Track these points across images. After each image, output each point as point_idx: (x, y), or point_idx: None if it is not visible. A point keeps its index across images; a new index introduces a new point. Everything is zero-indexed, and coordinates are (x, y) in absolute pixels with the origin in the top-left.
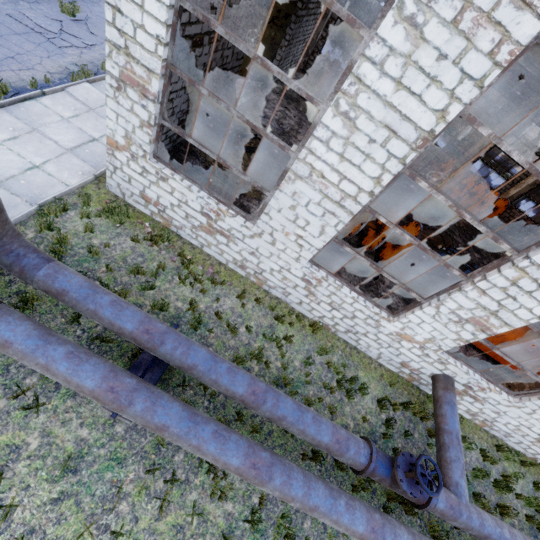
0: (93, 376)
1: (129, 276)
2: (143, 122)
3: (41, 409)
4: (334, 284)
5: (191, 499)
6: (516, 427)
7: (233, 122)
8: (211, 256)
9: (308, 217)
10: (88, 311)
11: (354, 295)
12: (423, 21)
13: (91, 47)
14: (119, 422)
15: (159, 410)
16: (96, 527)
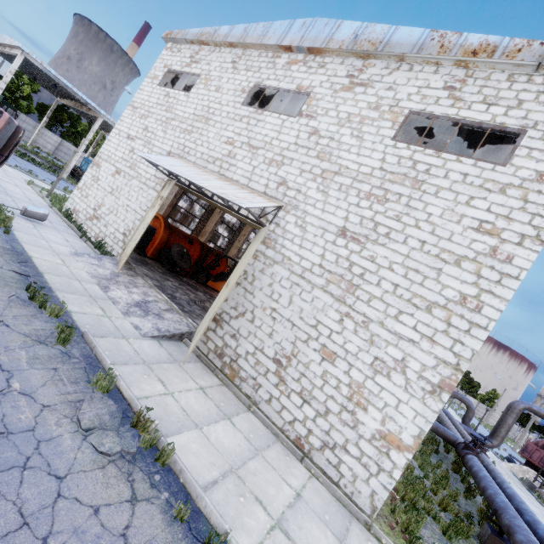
0: None
1: None
2: None
3: None
4: None
5: None
6: None
7: None
8: None
9: None
10: None
11: None
12: None
13: None
14: None
15: None
16: None
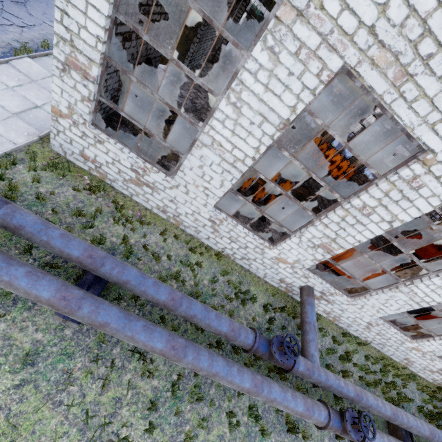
0: (48, 289)
1: (72, 217)
2: (84, 97)
3: (2, 320)
4: (232, 223)
5: (127, 379)
6: (354, 319)
7: (155, 100)
8: (139, 203)
9: (212, 174)
10: (41, 242)
11: (246, 231)
12: (279, 51)
13: (31, 27)
14: (67, 327)
15: (102, 312)
16: (52, 403)
